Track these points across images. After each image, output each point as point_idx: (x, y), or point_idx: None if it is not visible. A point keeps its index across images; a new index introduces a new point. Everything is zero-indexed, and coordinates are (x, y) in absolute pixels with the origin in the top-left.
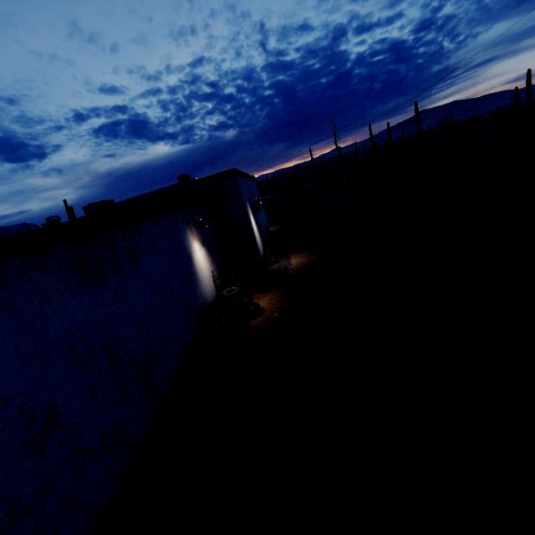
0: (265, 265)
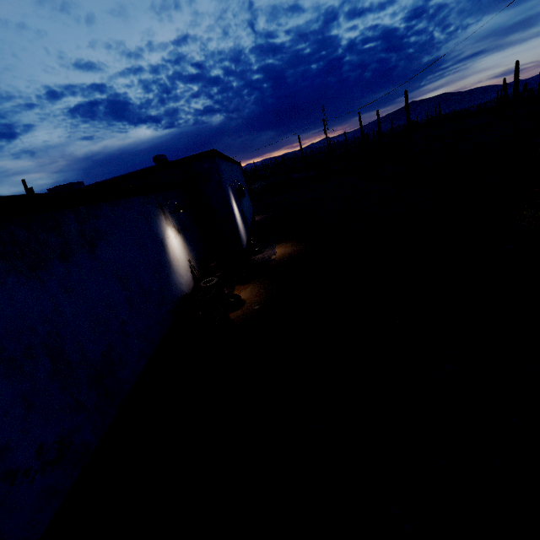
0: (248, 255)
